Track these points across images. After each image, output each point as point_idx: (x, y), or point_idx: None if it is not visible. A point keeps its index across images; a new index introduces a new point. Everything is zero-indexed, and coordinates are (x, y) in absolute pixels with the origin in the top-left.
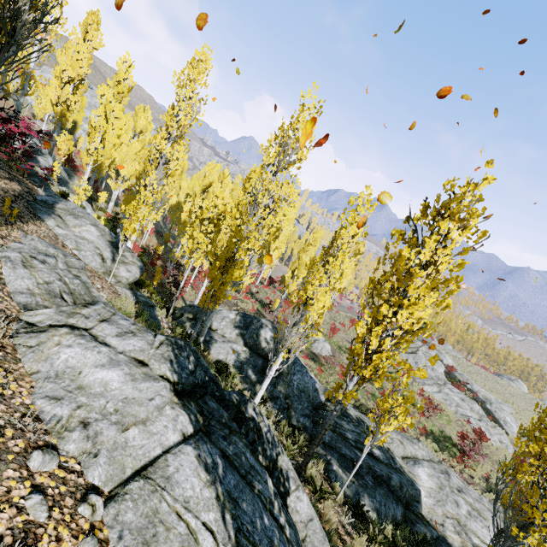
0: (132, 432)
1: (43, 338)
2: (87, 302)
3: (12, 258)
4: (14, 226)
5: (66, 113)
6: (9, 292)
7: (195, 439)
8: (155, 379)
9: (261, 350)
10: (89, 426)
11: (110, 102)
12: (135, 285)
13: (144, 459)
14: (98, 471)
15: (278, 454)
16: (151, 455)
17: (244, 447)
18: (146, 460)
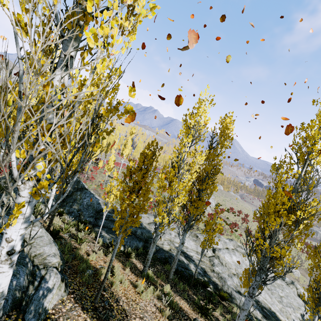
0: None
1: None
2: None
3: None
4: None
5: None
6: None
7: None
8: None
9: None
10: None
11: None
12: None
13: None
14: None
15: None
16: None
17: None
18: None
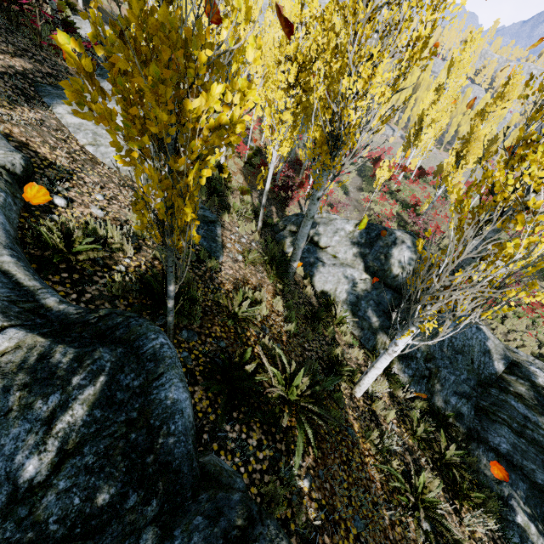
0: None
1: None
2: None
3: None
4: None
5: None
6: None
7: None
8: None
9: (392, 279)
10: None
11: None
12: (212, 193)
13: None
14: None
15: None
16: None
17: None
18: None
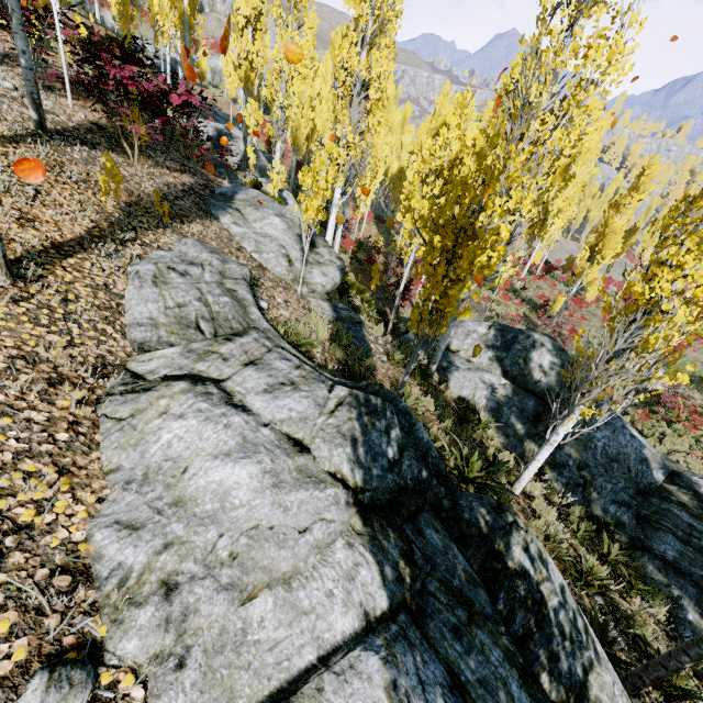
0: (260, 604)
1: (142, 402)
2: (235, 332)
3: (141, 273)
4: (168, 228)
5: (249, 74)
6: (125, 325)
7: (388, 635)
8: (317, 483)
9: (533, 385)
10: (175, 592)
11: (287, 26)
12: (341, 294)
13: (278, 675)
14: None
15: (587, 667)
16: (293, 664)
17: (502, 663)
18: (282, 677)
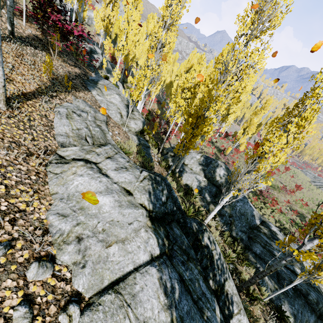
0: (113, 248)
1: (65, 168)
2: (101, 144)
3: (61, 112)
4: (70, 93)
5: (108, 25)
6: (54, 134)
7: (159, 262)
8: (135, 207)
9: (216, 182)
10: (82, 241)
11: (130, 9)
12: (141, 133)
13: (119, 273)
14: (83, 280)
15: (225, 279)
16: (125, 270)
17: (198, 274)
18: (120, 274)
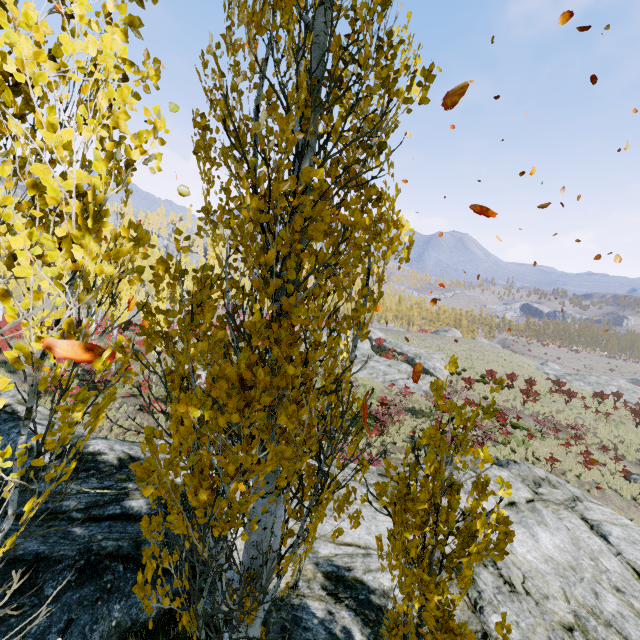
0: None
1: None
2: None
3: None
4: None
5: None
6: None
7: None
8: None
9: None
10: None
11: None
12: None
13: None
14: None
15: None
16: None
17: None
18: None
